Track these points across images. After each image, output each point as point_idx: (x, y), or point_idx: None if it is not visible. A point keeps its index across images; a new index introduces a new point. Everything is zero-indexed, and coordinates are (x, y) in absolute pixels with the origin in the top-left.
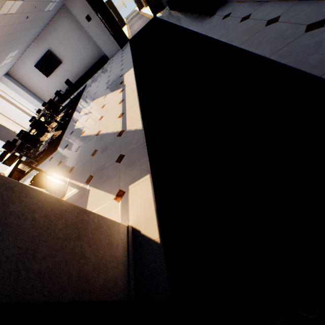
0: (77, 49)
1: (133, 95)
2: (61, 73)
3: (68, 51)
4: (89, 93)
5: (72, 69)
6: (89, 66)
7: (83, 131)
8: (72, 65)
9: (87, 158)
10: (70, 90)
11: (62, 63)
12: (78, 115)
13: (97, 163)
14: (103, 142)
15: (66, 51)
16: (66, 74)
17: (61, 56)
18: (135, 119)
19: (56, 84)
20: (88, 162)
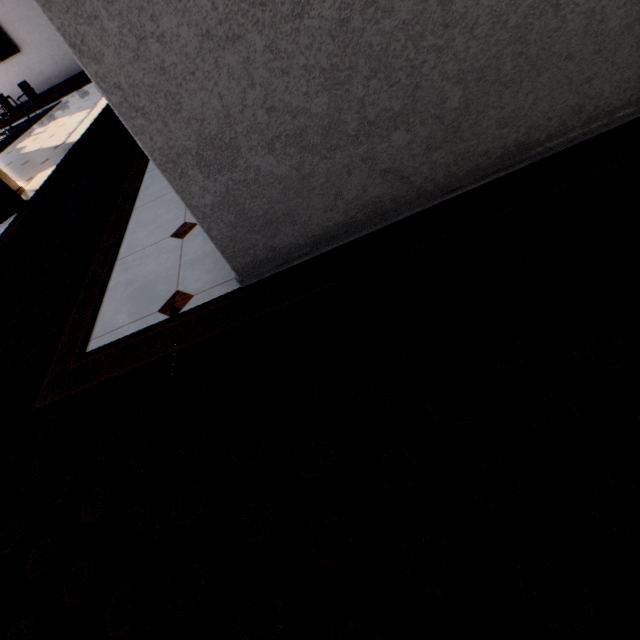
0: (53, 38)
1: (94, 116)
2: (17, 70)
3: (35, 36)
4: (58, 111)
5: (41, 69)
6: (74, 73)
7: (24, 150)
8: (41, 61)
9: (16, 168)
10: (29, 101)
11: (21, 52)
12: (29, 136)
13: (23, 169)
14: (40, 154)
15: (32, 34)
16: (26, 74)
17: (20, 40)
18: (78, 135)
19: (4, 85)
20: (15, 170)
